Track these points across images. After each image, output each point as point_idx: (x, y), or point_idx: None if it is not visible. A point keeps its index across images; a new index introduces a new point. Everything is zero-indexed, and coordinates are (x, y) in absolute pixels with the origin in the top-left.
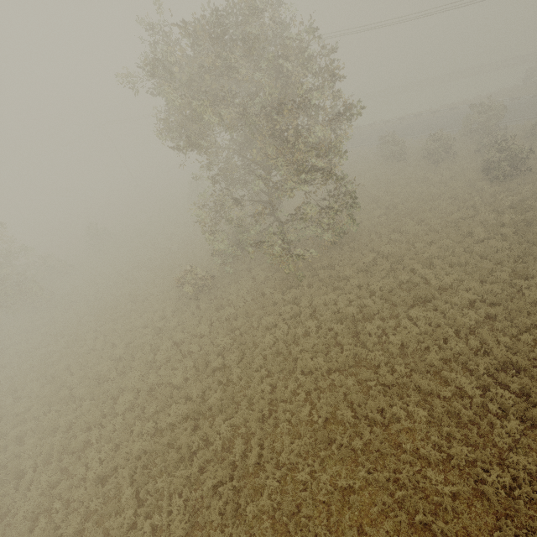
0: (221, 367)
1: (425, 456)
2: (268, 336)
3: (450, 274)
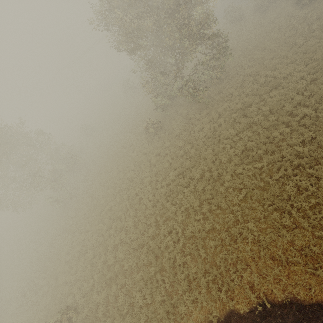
0: (183, 154)
1: (292, 145)
2: (201, 133)
3: (287, 69)
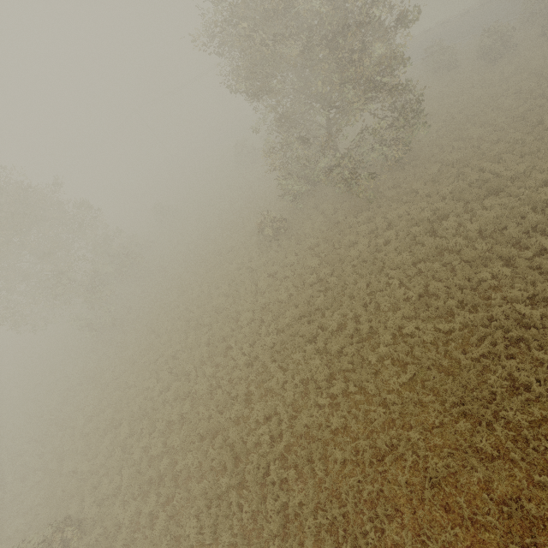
0: (316, 283)
1: (513, 300)
2: (352, 250)
3: (521, 164)
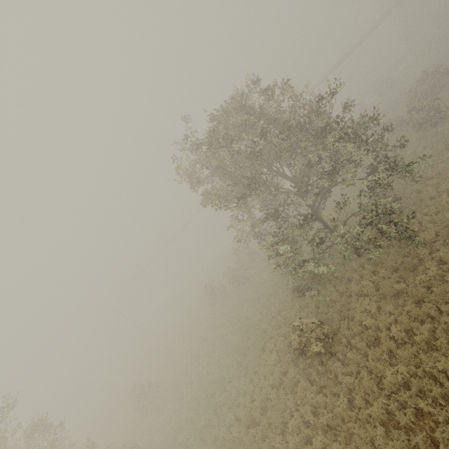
0: None
1: None
2: None
3: None
